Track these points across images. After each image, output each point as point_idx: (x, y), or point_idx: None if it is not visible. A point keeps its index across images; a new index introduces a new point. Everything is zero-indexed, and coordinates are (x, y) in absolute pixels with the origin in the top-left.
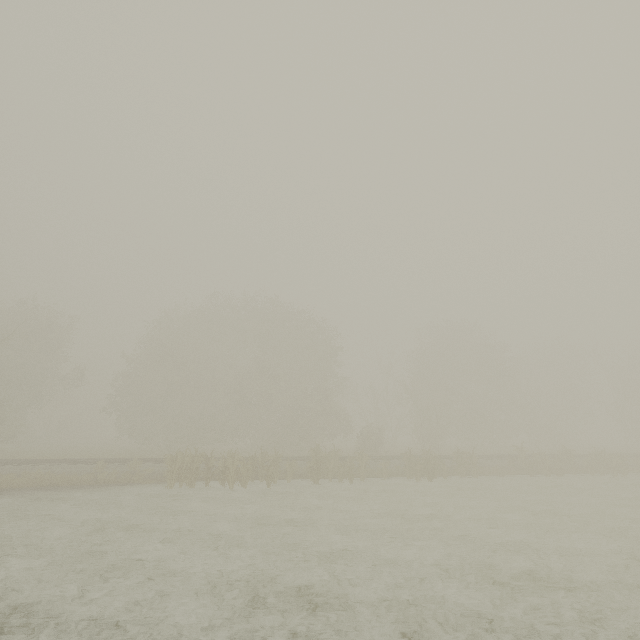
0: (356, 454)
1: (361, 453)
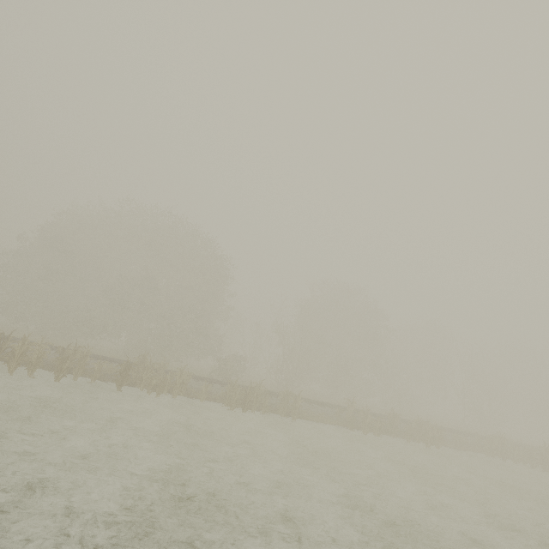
0: (209, 376)
1: (182, 370)
